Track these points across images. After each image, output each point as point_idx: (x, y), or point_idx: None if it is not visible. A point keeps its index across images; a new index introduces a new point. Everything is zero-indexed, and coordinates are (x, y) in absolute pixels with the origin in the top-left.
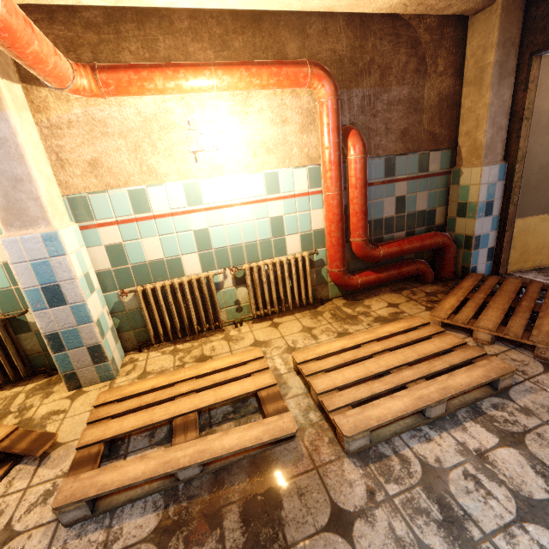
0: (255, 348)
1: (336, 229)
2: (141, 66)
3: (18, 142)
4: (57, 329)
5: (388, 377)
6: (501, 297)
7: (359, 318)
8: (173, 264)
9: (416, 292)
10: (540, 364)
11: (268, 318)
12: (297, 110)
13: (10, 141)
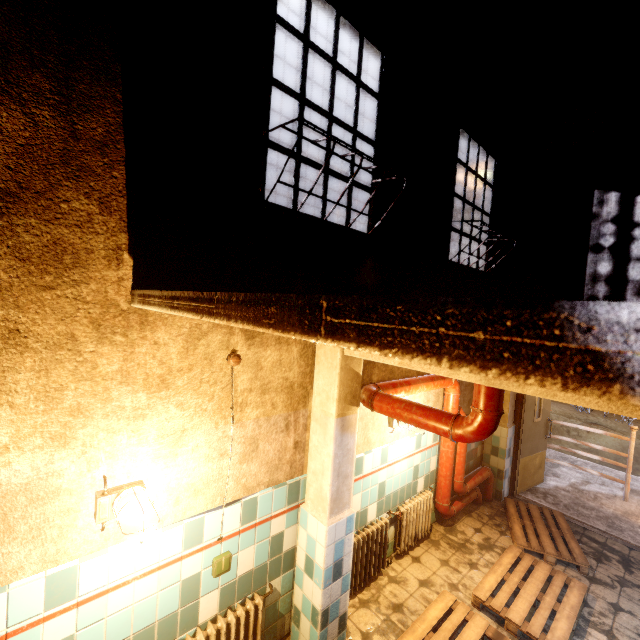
0: (444, 591)
1: (450, 474)
2: (397, 386)
3: (354, 450)
4: (329, 604)
5: (542, 604)
6: (539, 523)
7: (469, 546)
8: (363, 514)
9: (480, 514)
10: (585, 578)
11: (404, 552)
12: (433, 393)
13: (351, 450)
